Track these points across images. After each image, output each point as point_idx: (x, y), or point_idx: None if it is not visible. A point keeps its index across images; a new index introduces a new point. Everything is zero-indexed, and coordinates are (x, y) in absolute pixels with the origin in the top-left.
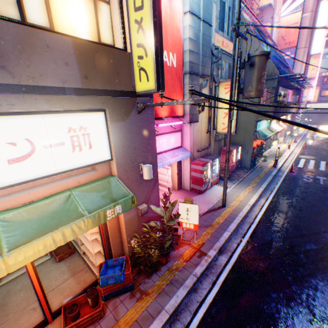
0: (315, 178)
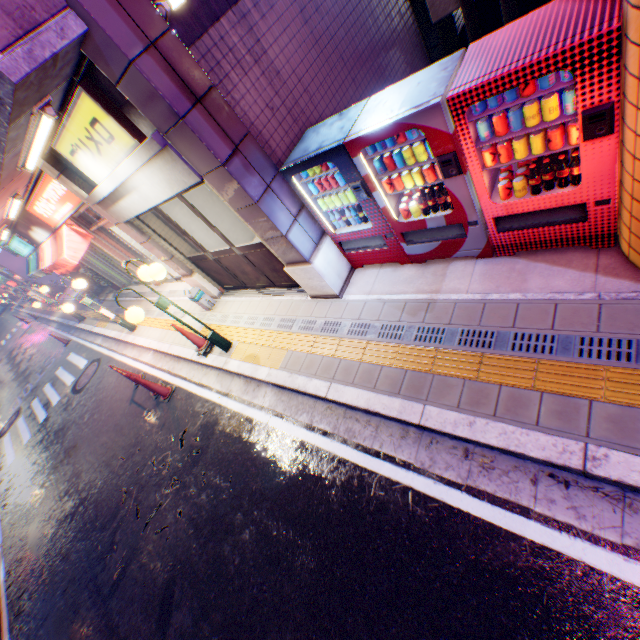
0: (45, 370)
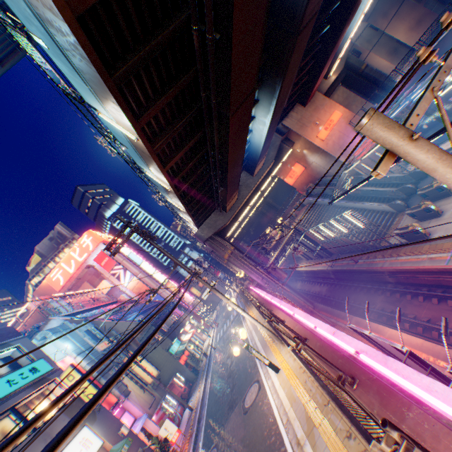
0: (223, 337)
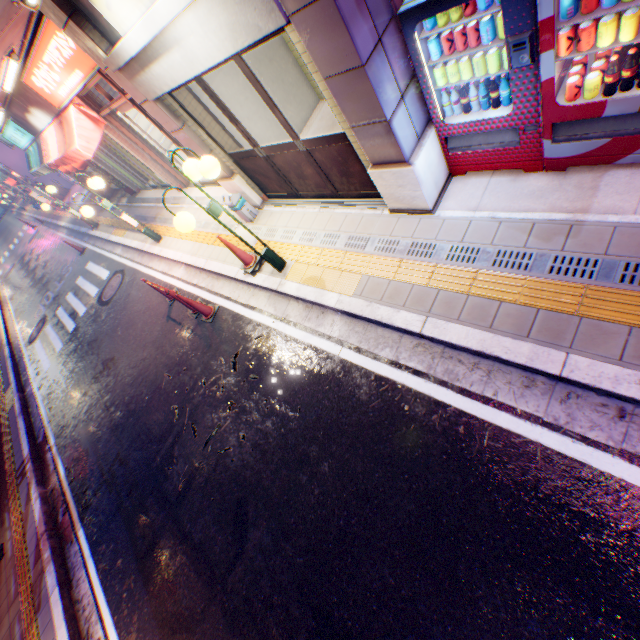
0: (63, 279)
